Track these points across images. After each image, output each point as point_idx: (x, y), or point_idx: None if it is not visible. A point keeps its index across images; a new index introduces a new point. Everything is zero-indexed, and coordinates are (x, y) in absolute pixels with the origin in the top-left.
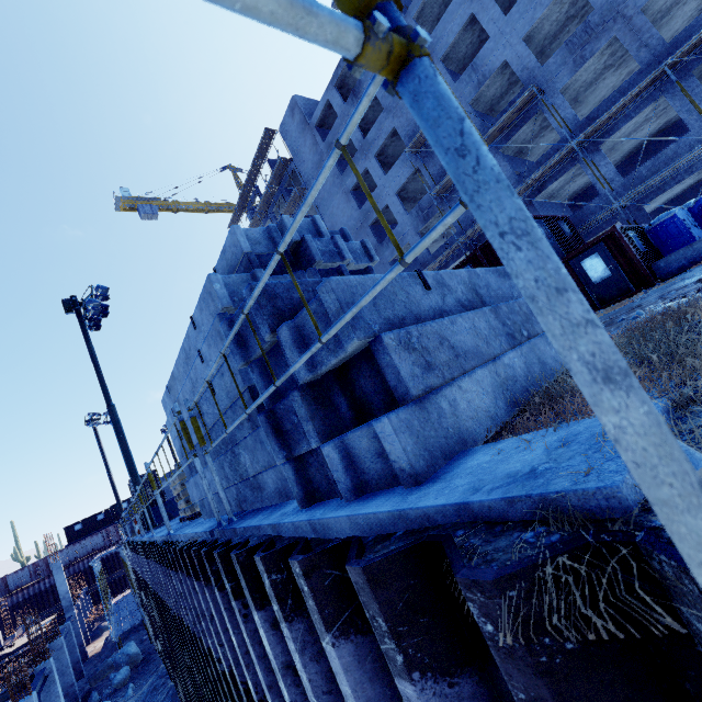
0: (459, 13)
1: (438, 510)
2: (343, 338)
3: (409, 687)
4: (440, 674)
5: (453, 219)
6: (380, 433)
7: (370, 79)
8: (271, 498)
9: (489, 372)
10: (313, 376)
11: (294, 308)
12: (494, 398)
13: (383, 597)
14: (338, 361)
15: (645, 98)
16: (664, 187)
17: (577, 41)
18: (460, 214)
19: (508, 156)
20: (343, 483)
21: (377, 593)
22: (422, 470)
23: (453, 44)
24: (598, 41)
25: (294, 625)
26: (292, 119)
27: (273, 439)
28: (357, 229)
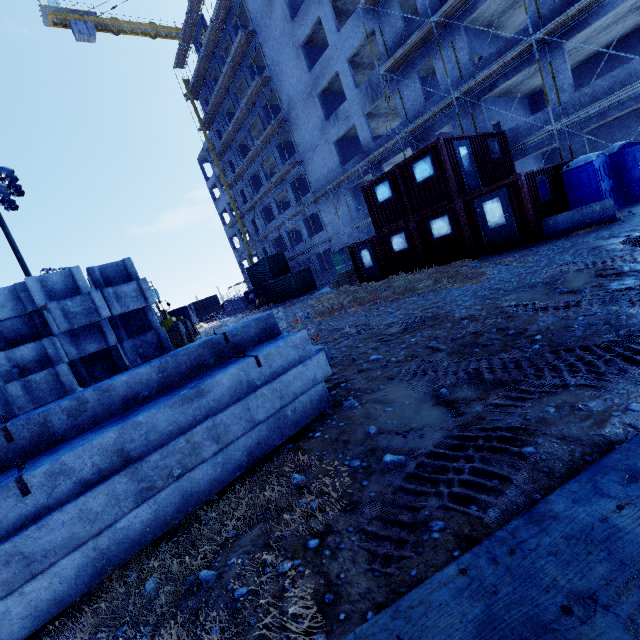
0: None
1: None
2: None
3: None
4: None
5: None
6: None
7: None
8: None
9: (83, 552)
10: None
11: None
12: (74, 579)
13: None
14: None
15: None
16: (610, 111)
17: None
18: None
19: (474, 30)
20: None
21: None
22: None
23: None
24: None
25: None
26: None
27: None
28: (305, 97)
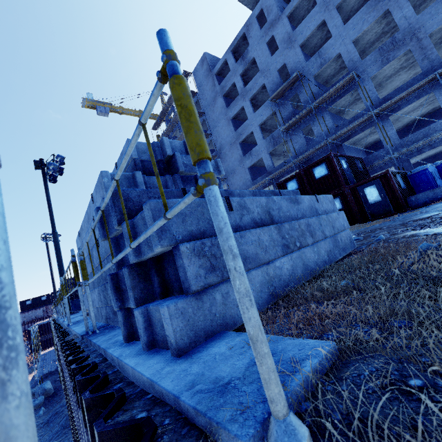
0: (315, 18)
1: (166, 393)
2: (153, 243)
3: None
4: None
5: (189, 201)
6: (162, 315)
7: (254, 50)
8: None
9: (262, 272)
10: (138, 260)
11: (140, 209)
12: (259, 291)
13: None
14: (154, 254)
15: (422, 91)
16: (424, 149)
17: (386, 48)
18: (193, 198)
19: (332, 113)
20: (143, 337)
21: None
22: (185, 345)
23: (309, 37)
24: (399, 50)
25: None
26: (201, 67)
27: (113, 293)
28: (231, 144)
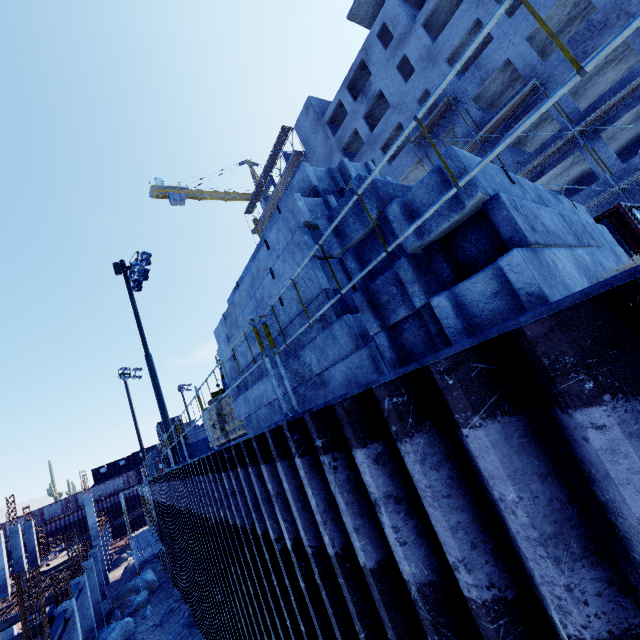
0: (464, 18)
1: (604, 284)
2: (464, 195)
3: (597, 410)
4: (631, 394)
5: None
6: (505, 267)
7: (379, 80)
8: (336, 390)
9: (570, 255)
10: (420, 244)
11: (391, 200)
12: (578, 273)
13: (571, 337)
14: (447, 226)
15: None
16: None
17: (579, 38)
18: None
19: (507, 146)
20: (453, 327)
21: (565, 335)
22: (548, 294)
23: (458, 46)
24: (600, 37)
25: (414, 440)
26: (306, 117)
27: (369, 311)
28: None
